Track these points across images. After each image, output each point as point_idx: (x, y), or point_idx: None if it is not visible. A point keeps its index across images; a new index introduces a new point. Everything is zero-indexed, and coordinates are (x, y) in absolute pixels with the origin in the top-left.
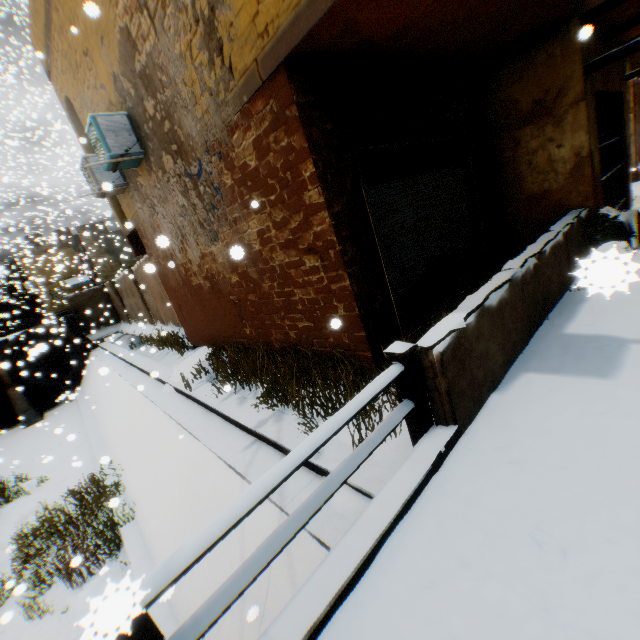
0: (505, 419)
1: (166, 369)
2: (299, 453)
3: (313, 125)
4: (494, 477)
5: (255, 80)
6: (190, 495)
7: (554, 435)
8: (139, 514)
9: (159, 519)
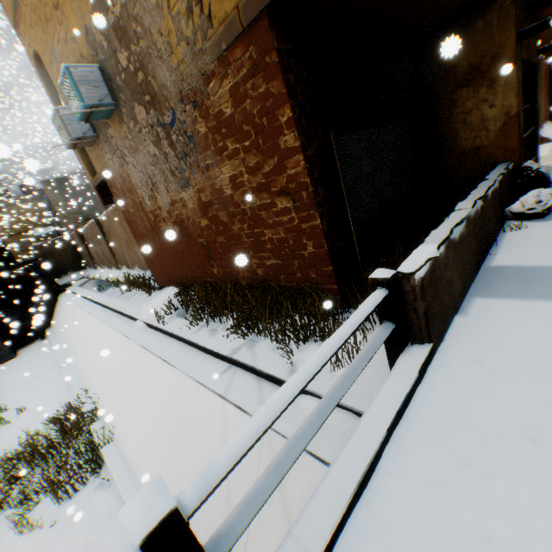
0: (472, 337)
1: (136, 307)
2: (310, 368)
3: (291, 72)
4: (475, 386)
5: (235, 27)
6: (170, 417)
7: (522, 349)
8: (118, 436)
9: (139, 439)
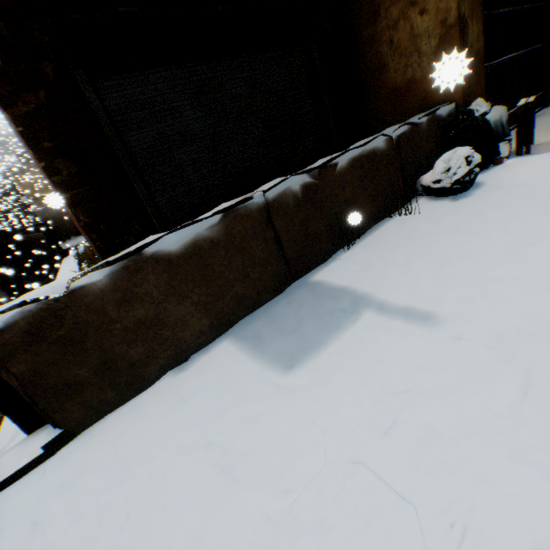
0: (128, 425)
1: None
2: None
3: None
4: None
5: None
6: None
7: (128, 479)
8: None
9: None
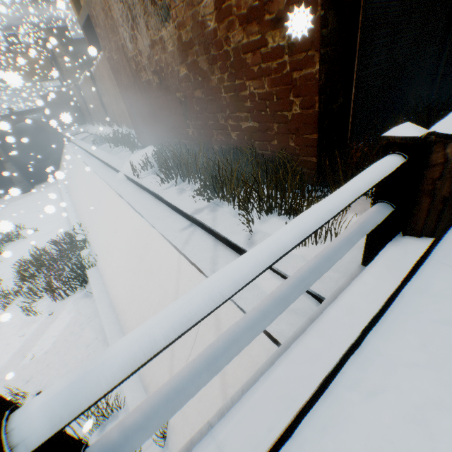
0: None
1: (120, 161)
2: (281, 242)
3: None
4: None
5: None
6: (136, 258)
7: None
8: (99, 263)
9: (113, 269)
